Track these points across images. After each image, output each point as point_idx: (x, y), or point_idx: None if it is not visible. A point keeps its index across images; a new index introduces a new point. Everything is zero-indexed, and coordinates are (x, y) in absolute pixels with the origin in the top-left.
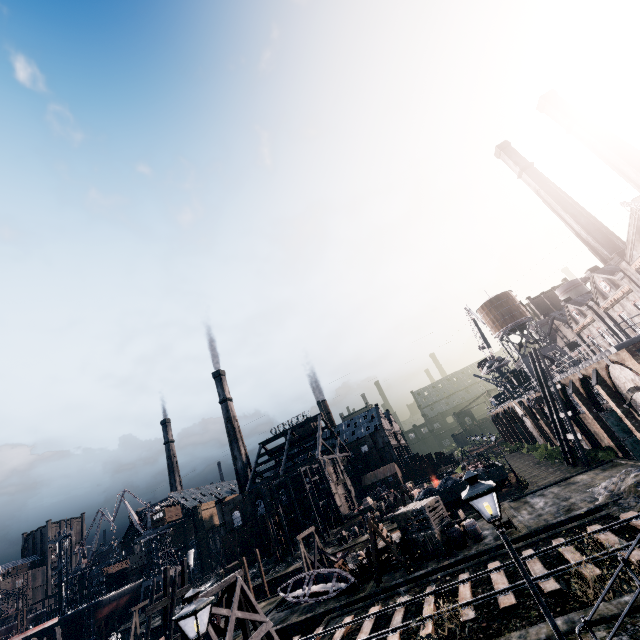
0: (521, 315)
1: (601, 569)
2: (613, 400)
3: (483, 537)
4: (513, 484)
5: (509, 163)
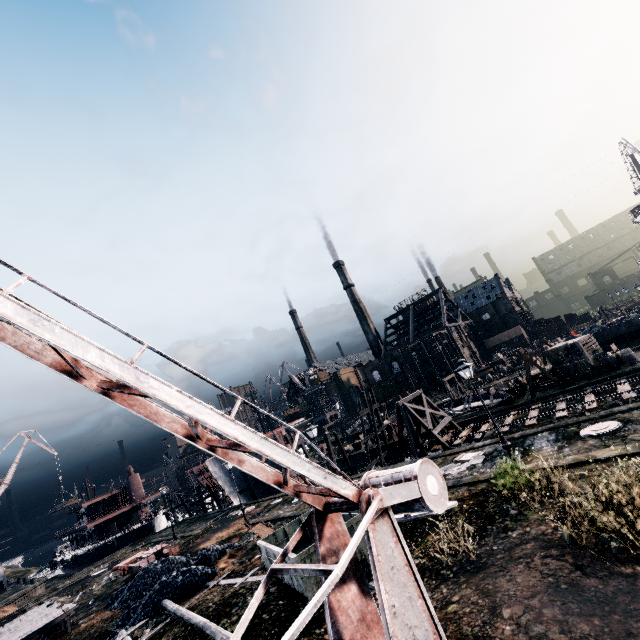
0: None
1: None
2: None
3: (638, 361)
4: None
5: None
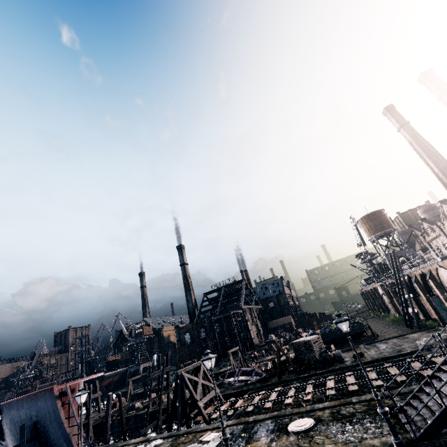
0: (389, 227)
1: (408, 378)
2: (438, 290)
3: (345, 361)
4: (369, 336)
5: (392, 120)
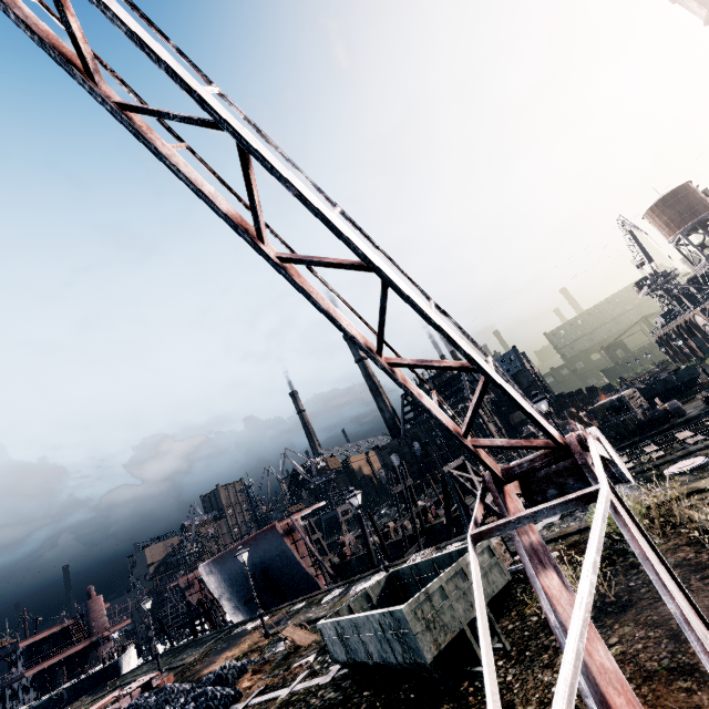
0: (705, 209)
1: None
2: None
3: (687, 413)
4: (704, 383)
5: (691, 6)
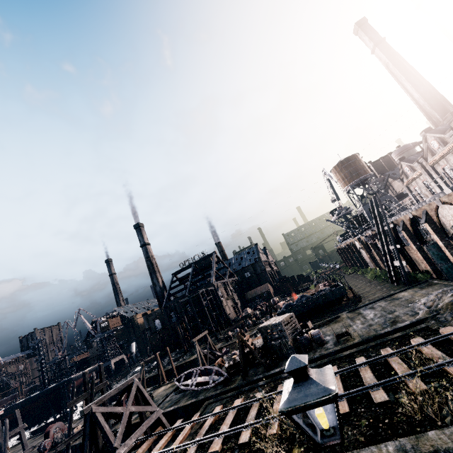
0: (365, 172)
1: (425, 381)
2: (437, 235)
3: (325, 342)
4: (350, 298)
5: (365, 39)
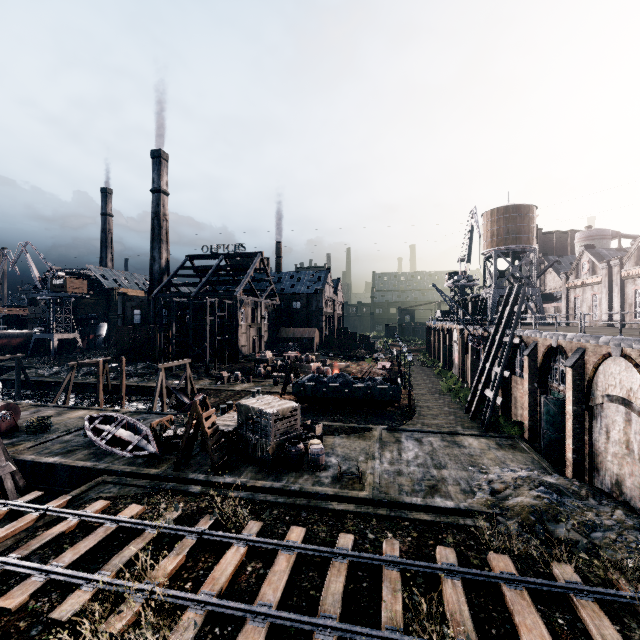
0: (527, 241)
1: None
2: (575, 394)
3: (323, 468)
4: (402, 406)
5: None
